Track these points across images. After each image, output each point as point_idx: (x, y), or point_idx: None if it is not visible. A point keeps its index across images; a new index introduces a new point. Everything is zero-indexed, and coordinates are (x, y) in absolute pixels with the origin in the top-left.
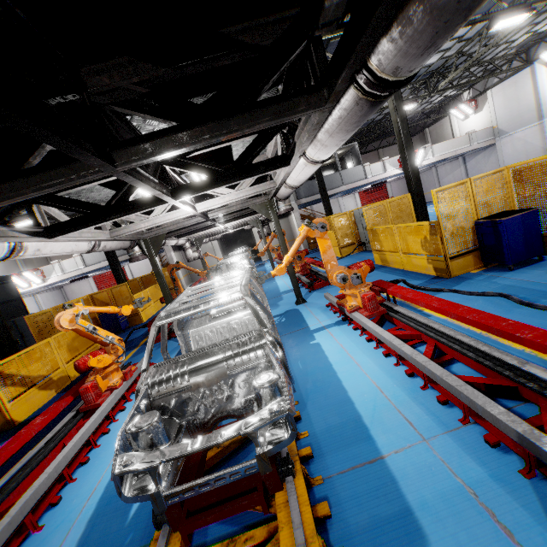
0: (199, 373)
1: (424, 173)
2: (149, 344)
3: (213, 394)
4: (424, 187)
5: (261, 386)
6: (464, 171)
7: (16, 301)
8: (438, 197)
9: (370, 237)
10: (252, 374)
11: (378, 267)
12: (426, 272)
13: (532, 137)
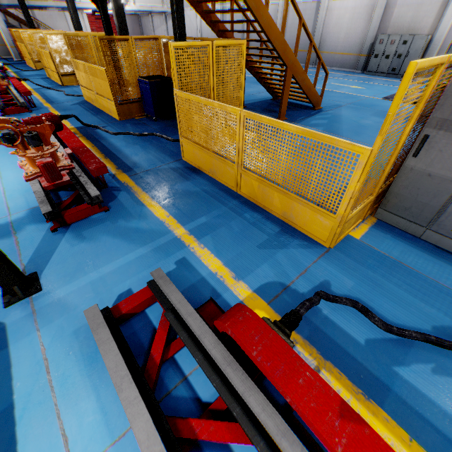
0: None
1: (145, 18)
2: None
3: None
4: (146, 32)
5: None
6: (166, 29)
7: None
8: (48, 37)
9: (39, 55)
10: None
11: (45, 78)
12: (59, 83)
13: (194, 19)
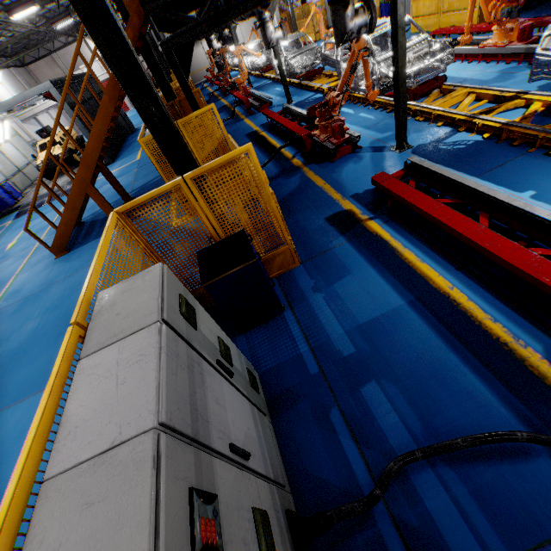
0: (300, 55)
1: None
2: (283, 51)
3: (303, 61)
4: None
5: (317, 51)
6: None
7: (102, 93)
8: None
9: None
10: (312, 55)
11: None
12: None
13: None
